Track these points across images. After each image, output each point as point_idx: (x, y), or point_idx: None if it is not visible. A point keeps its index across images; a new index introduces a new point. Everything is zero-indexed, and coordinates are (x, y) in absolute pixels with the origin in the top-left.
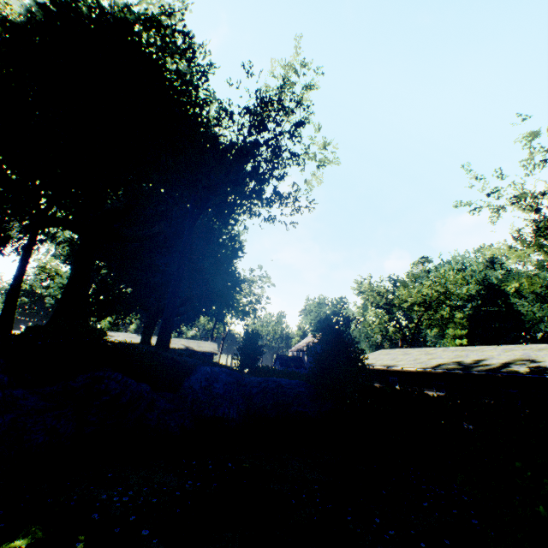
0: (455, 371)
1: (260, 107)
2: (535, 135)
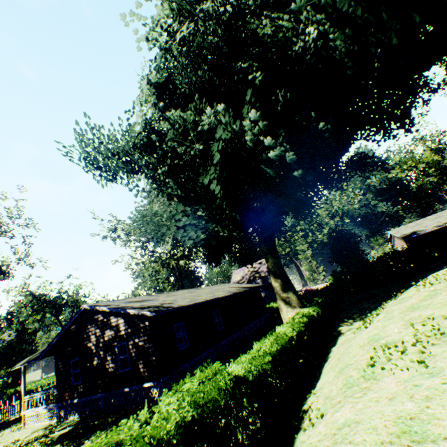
0: None
1: None
2: None
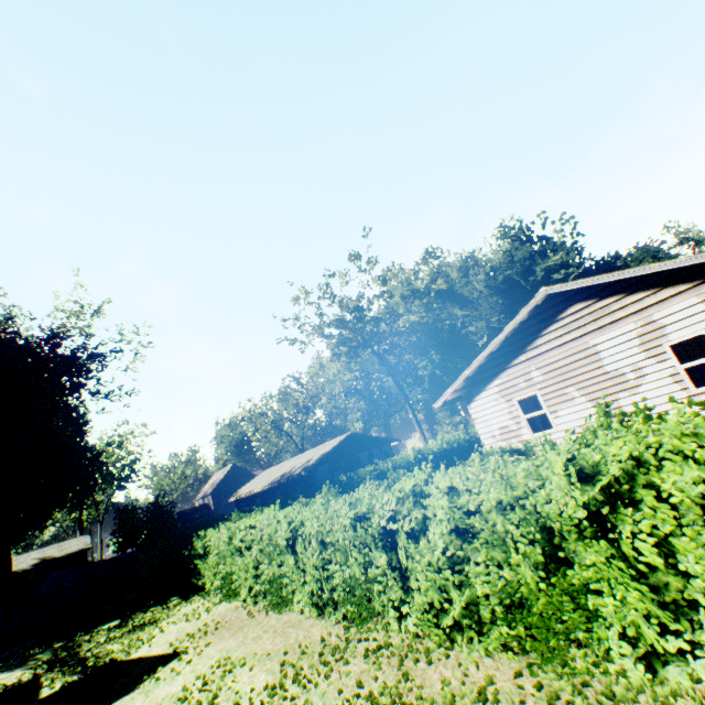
0: (276, 483)
1: (54, 337)
2: (298, 299)
